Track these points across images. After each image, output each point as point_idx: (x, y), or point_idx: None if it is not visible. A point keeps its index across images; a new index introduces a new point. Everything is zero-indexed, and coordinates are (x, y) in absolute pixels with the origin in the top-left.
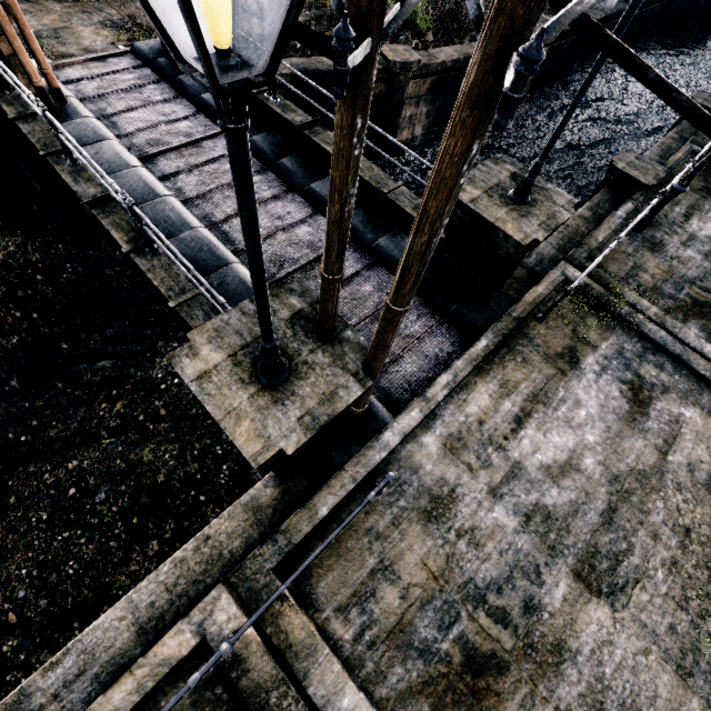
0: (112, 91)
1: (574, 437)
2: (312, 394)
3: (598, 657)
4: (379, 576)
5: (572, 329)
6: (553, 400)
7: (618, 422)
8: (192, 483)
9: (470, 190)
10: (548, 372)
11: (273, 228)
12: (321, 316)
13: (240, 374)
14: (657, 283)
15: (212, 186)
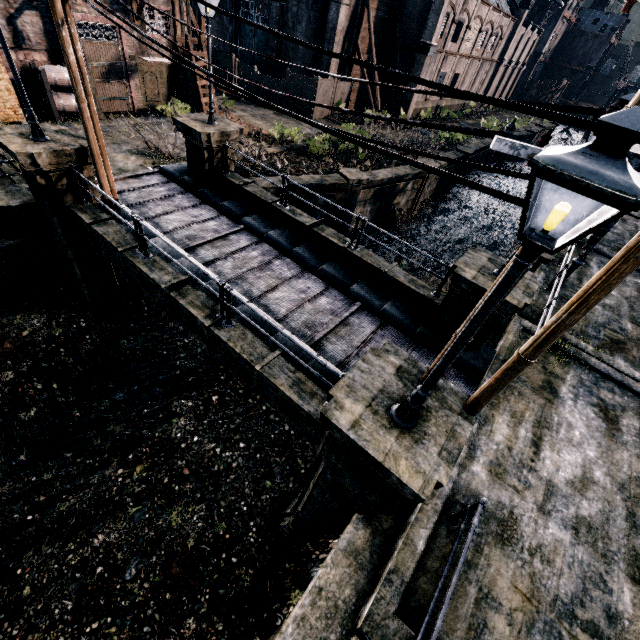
0: (150, 200)
1: (579, 454)
2: (439, 433)
3: None
4: (483, 604)
5: (542, 366)
6: (553, 424)
7: (604, 438)
8: (222, 545)
9: (468, 271)
10: (540, 402)
11: (301, 300)
12: None
13: (381, 421)
14: (582, 328)
15: (245, 269)
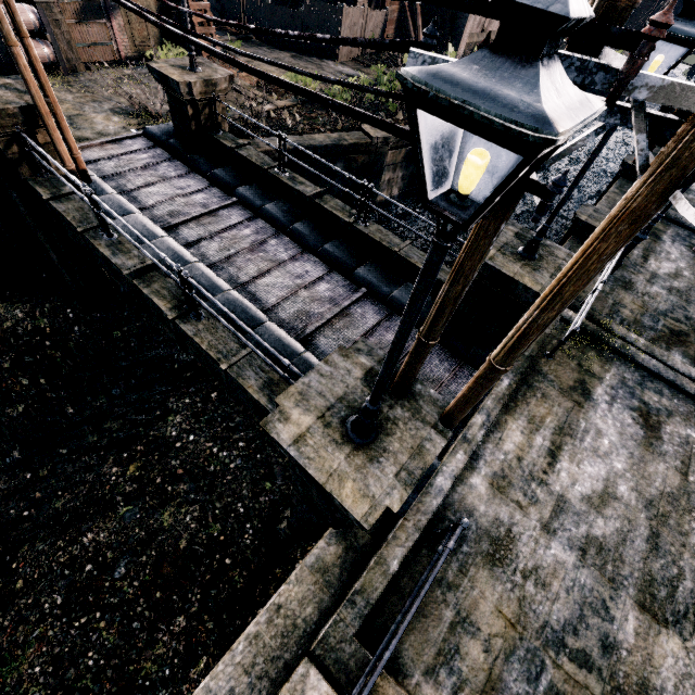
0: (130, 169)
1: (604, 465)
2: (402, 449)
3: (682, 692)
4: (459, 629)
5: (577, 363)
6: (578, 431)
7: (638, 448)
8: (216, 546)
9: None
10: (566, 405)
11: (295, 286)
12: (406, 374)
13: (332, 435)
14: (636, 317)
15: (233, 250)
